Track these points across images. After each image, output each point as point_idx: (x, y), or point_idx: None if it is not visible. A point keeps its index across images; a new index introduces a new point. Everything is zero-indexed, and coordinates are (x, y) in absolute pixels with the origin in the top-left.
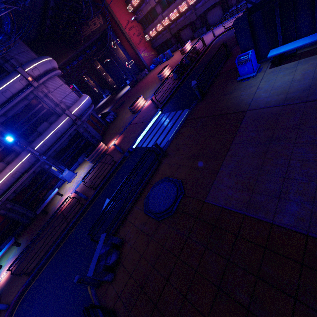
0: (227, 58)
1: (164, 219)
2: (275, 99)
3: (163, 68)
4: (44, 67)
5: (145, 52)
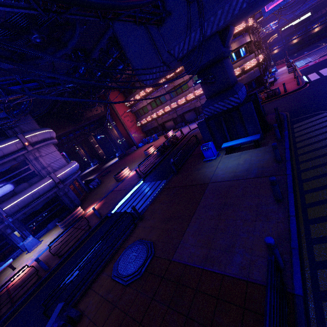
0: (197, 145)
1: (131, 283)
2: (228, 176)
3: (149, 146)
4: (44, 136)
5: (136, 133)
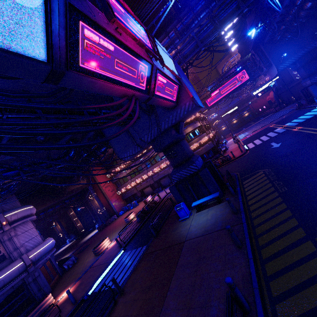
0: (173, 206)
1: None
2: (199, 231)
3: (130, 213)
4: (24, 213)
5: (116, 202)
